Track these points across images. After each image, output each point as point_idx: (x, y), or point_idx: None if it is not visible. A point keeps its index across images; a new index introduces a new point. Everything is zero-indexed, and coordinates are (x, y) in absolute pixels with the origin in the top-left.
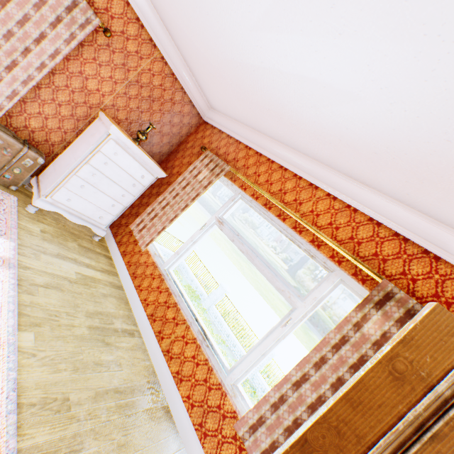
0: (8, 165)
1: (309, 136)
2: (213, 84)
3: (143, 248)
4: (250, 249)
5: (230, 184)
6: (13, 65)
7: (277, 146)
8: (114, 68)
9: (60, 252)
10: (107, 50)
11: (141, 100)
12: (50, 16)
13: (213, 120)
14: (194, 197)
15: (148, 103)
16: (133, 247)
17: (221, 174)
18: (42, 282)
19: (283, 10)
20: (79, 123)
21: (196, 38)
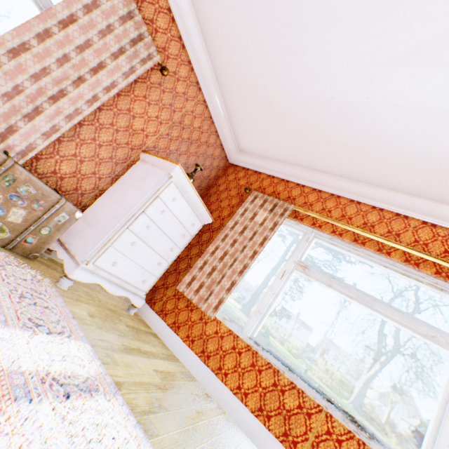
0: (34, 224)
1: (400, 167)
2: (260, 125)
3: (211, 314)
4: (361, 292)
5: (294, 223)
6: (59, 95)
7: (340, 181)
8: (161, 107)
9: (122, 342)
10: (158, 89)
11: (181, 142)
12: (113, 46)
13: (244, 161)
14: (261, 241)
15: (186, 145)
16: (188, 314)
17: (286, 214)
18: (145, 404)
19: (445, 44)
20: (116, 166)
21: (264, 80)
